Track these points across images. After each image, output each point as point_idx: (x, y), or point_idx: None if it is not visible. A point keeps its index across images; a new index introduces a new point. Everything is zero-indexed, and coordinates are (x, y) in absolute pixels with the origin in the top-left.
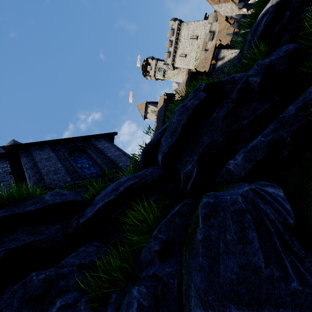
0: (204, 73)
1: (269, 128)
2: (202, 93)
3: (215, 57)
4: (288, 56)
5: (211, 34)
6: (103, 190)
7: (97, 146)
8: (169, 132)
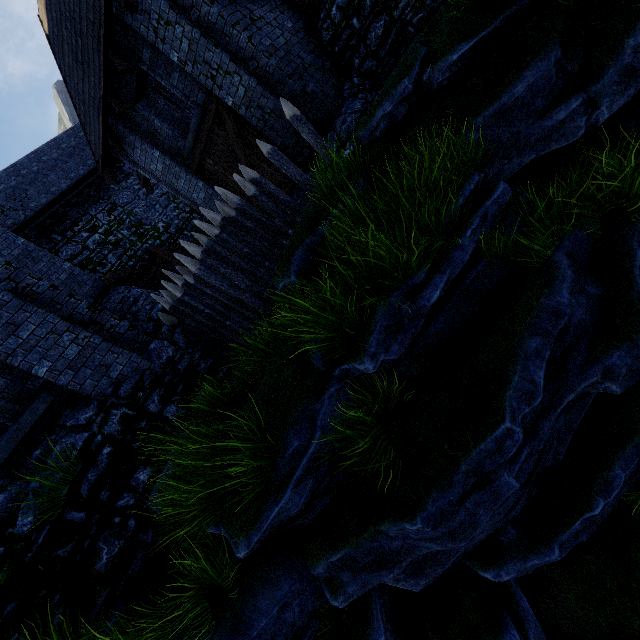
0: None
1: (574, 531)
2: (507, 479)
3: None
4: None
5: None
6: None
7: None
8: (372, 559)
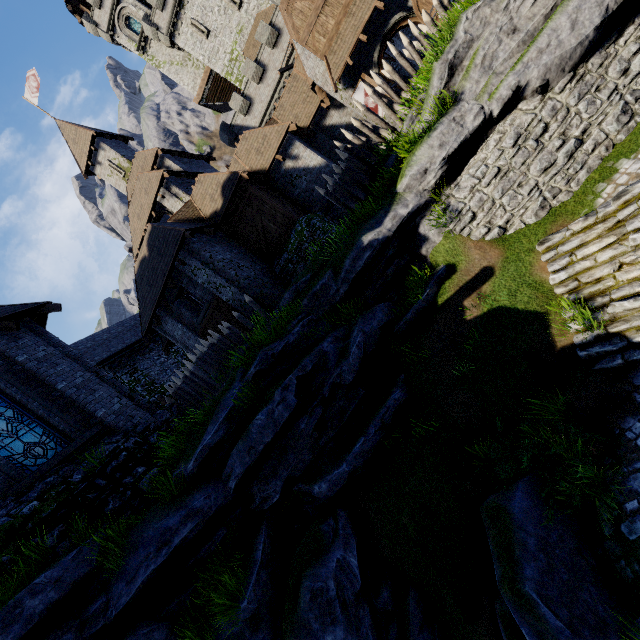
0: (261, 179)
1: (352, 454)
2: (294, 398)
3: (284, 149)
4: (380, 332)
5: (274, 34)
6: (137, 546)
7: (13, 358)
8: (247, 447)
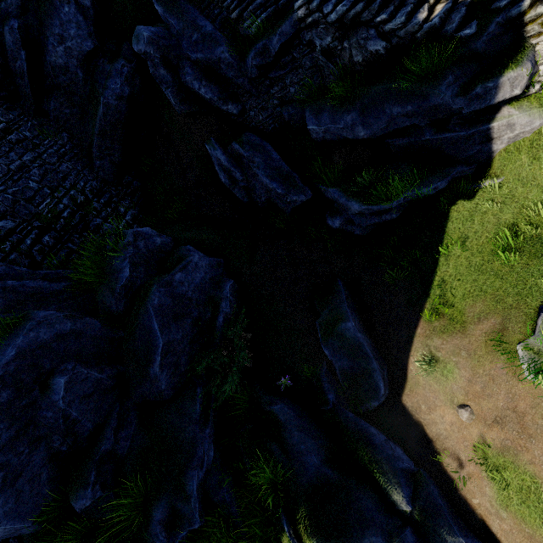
0: None
1: None
2: None
3: None
4: None
5: None
6: None
7: None
8: None
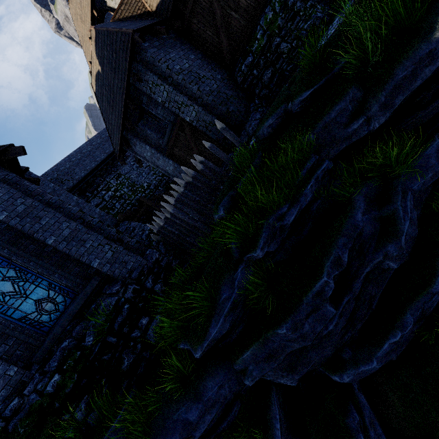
0: None
1: (385, 351)
2: (329, 308)
3: None
4: (431, 188)
5: None
6: (160, 438)
7: None
8: (264, 354)
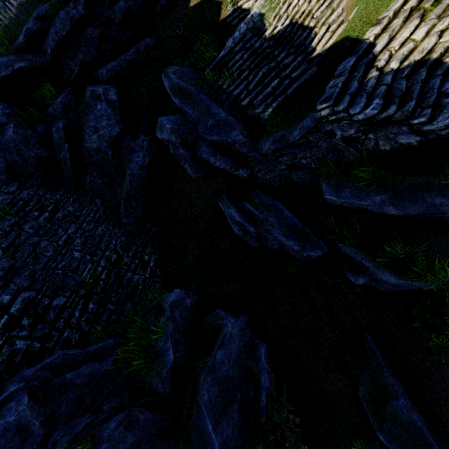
0: None
1: (120, 59)
2: (82, 9)
3: None
4: (142, 2)
5: None
6: None
7: None
8: (55, 31)
